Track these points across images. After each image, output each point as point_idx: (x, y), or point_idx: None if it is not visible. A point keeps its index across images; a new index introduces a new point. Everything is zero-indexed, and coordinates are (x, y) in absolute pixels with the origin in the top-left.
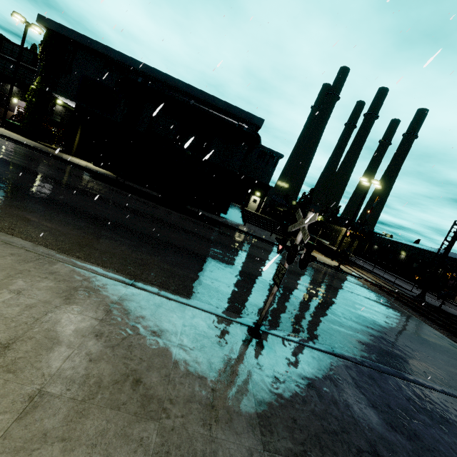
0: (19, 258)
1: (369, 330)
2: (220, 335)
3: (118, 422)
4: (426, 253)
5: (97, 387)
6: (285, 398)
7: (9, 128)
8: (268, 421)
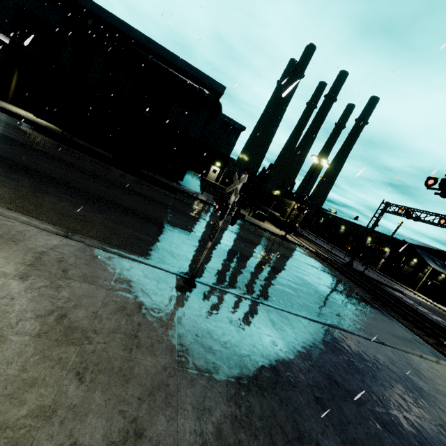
0: None
1: (298, 286)
2: (155, 284)
3: (38, 346)
4: (361, 228)
5: (18, 319)
6: (206, 331)
7: None
8: (186, 347)
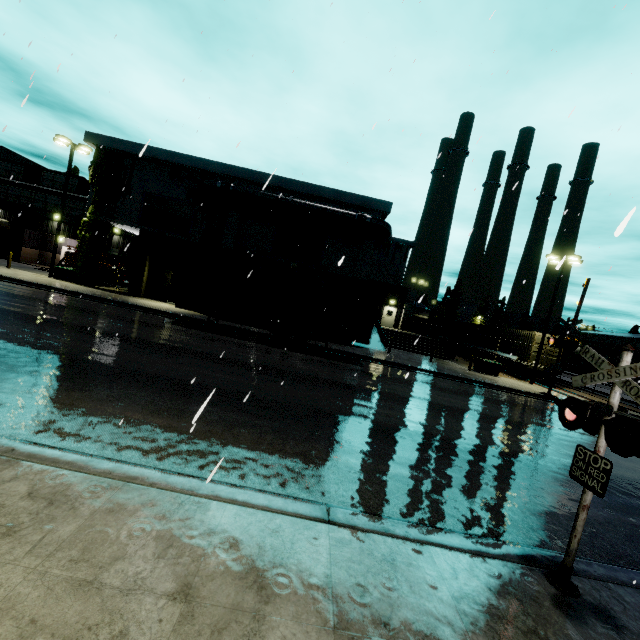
0: (155, 509)
1: None
2: (520, 608)
3: None
4: None
5: None
6: None
7: (60, 276)
8: None
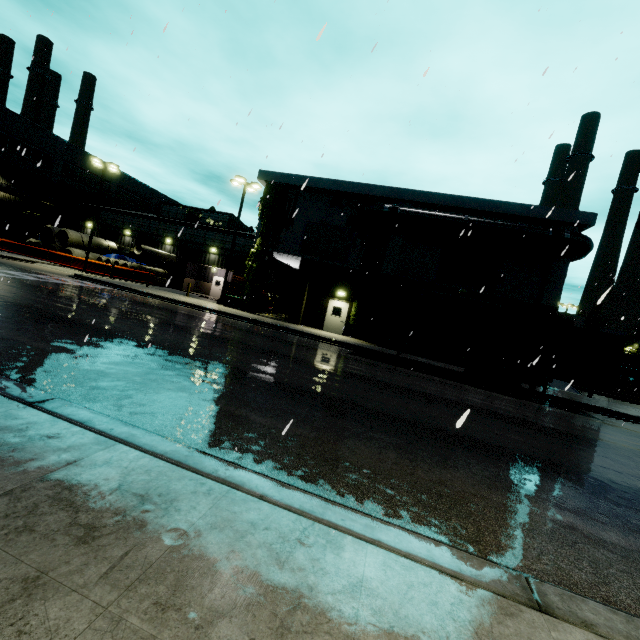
0: None
1: None
2: None
3: None
4: None
5: None
6: None
7: (228, 304)
8: None
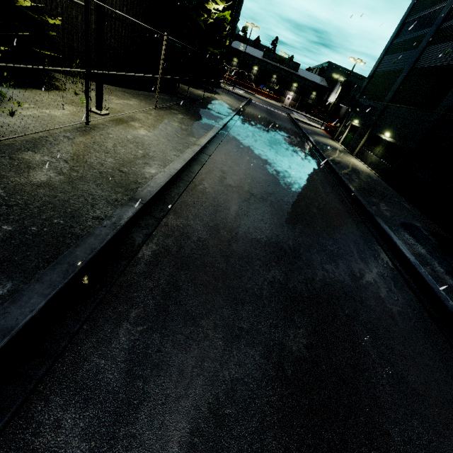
0: None
1: None
2: None
3: None
4: None
5: None
6: None
7: (320, 119)
8: None
